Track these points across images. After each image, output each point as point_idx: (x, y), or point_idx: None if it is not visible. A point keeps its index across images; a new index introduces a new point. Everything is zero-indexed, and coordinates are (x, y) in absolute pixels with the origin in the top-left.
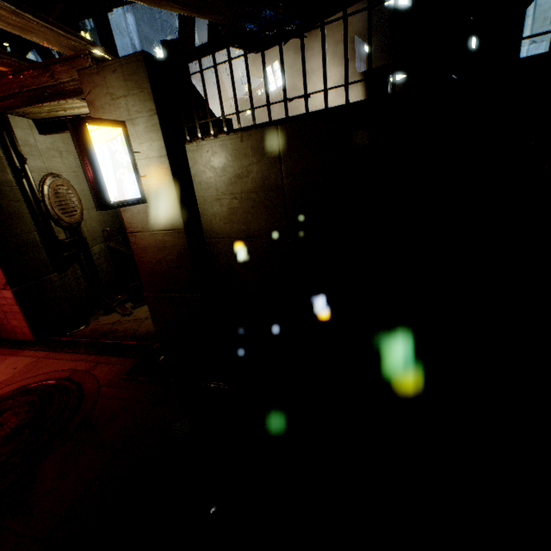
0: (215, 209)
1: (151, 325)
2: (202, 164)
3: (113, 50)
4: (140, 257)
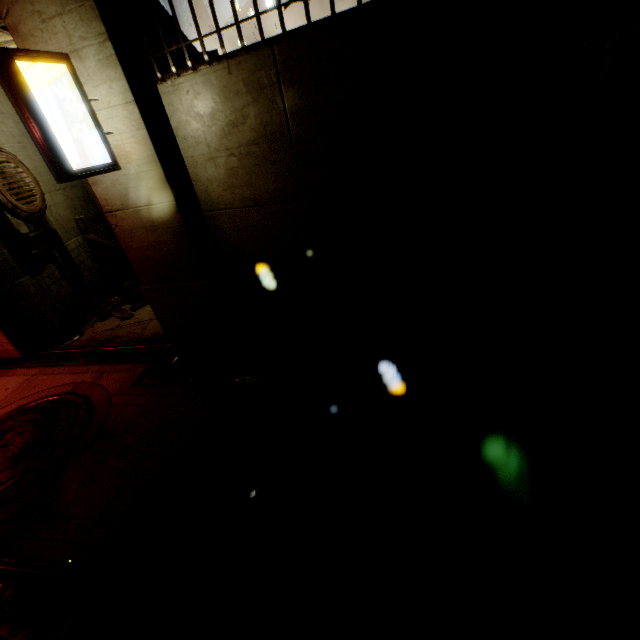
0: (210, 172)
1: (158, 327)
2: (184, 111)
3: None
4: (127, 243)
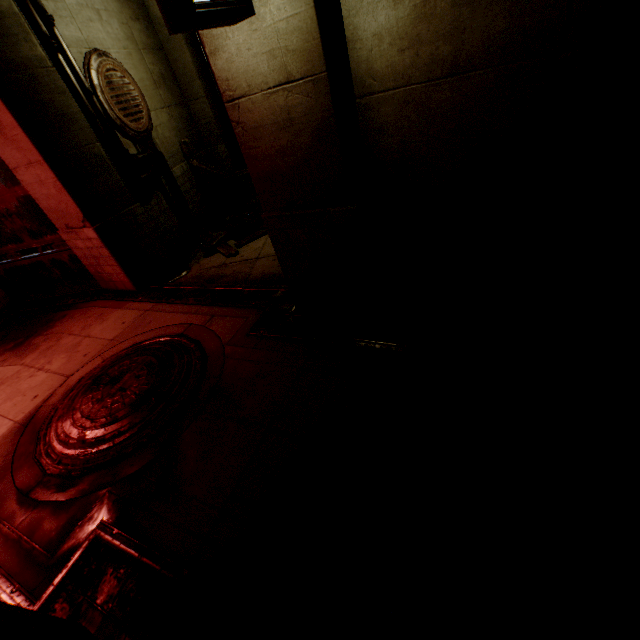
0: (381, 19)
1: (266, 267)
2: None
3: None
4: (250, 150)
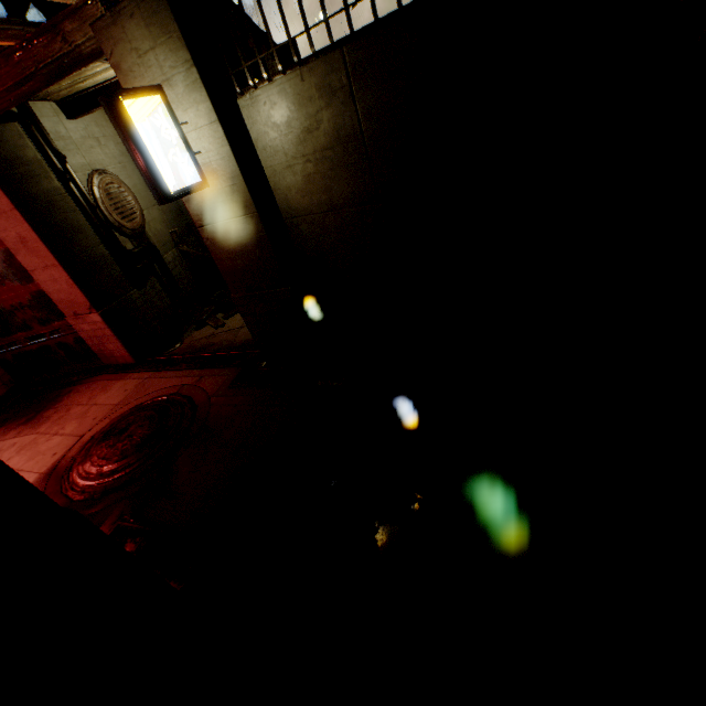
0: (288, 180)
1: (248, 334)
2: (262, 122)
3: None
4: (217, 255)
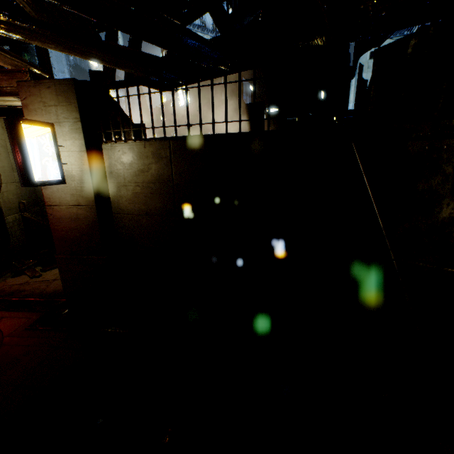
0: (122, 192)
1: (59, 285)
2: (114, 159)
3: (49, 70)
4: (55, 226)
